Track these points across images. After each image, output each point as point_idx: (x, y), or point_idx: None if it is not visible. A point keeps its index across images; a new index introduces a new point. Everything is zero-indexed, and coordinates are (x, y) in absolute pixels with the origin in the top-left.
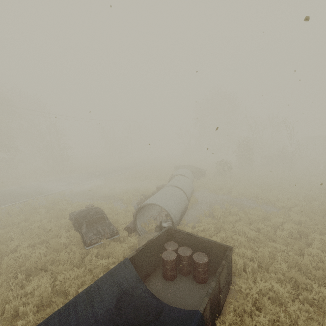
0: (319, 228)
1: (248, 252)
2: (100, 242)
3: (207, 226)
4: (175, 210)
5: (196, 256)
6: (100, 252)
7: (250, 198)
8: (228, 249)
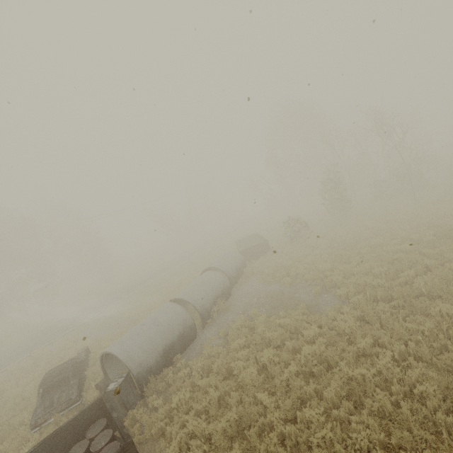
0: (362, 345)
1: (202, 425)
2: (51, 418)
3: (197, 365)
4: (146, 351)
5: (105, 451)
6: (39, 438)
7: (312, 281)
8: (120, 447)
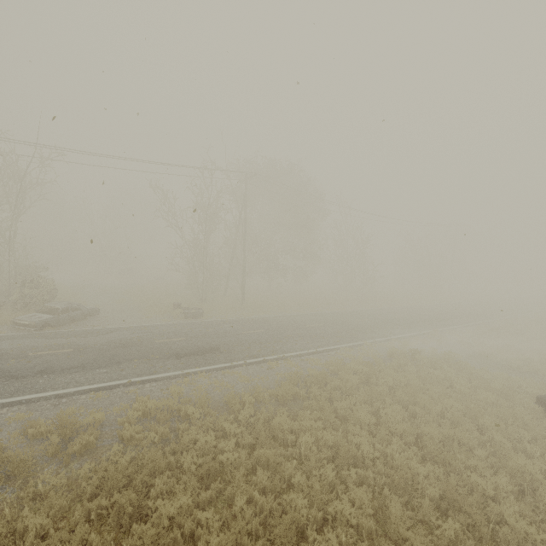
0: None
1: None
2: None
3: None
4: None
5: None
6: None
7: None
8: None
